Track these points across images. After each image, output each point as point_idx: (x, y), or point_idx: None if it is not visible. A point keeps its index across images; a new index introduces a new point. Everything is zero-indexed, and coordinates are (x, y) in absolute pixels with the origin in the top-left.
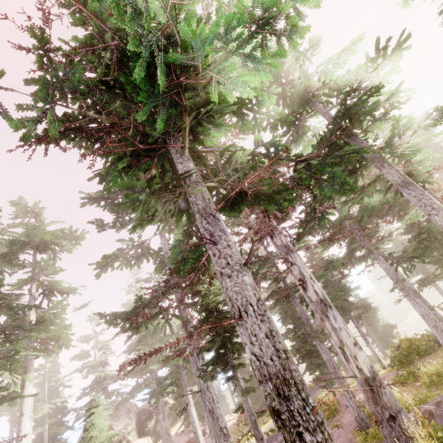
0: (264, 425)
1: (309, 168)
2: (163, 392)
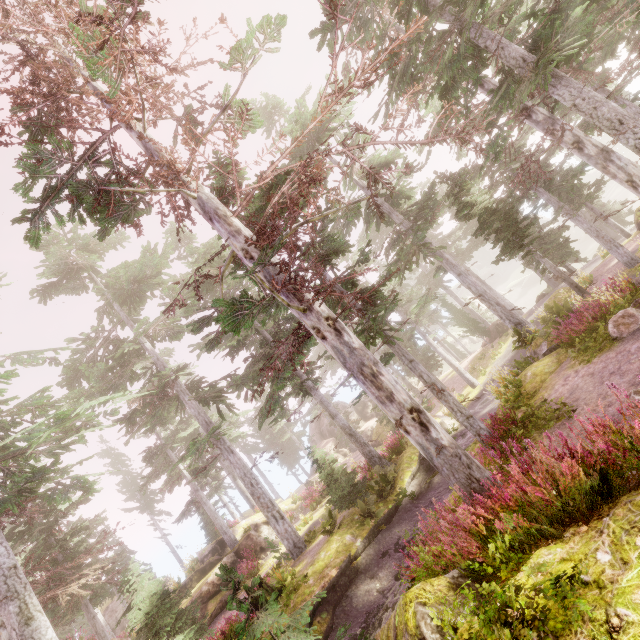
0: (506, 342)
1: (603, 5)
2: None
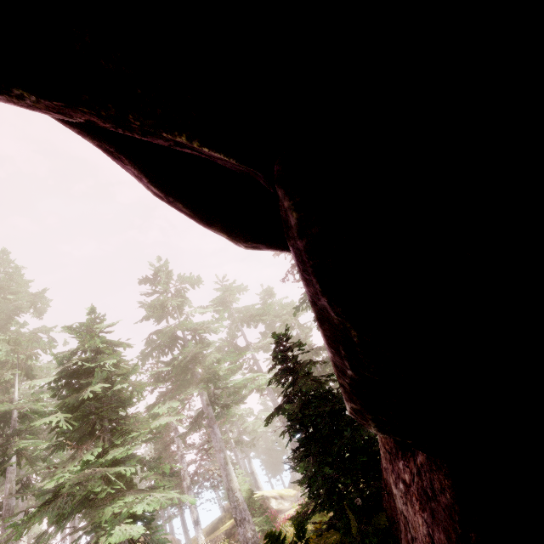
0: None
1: None
2: None
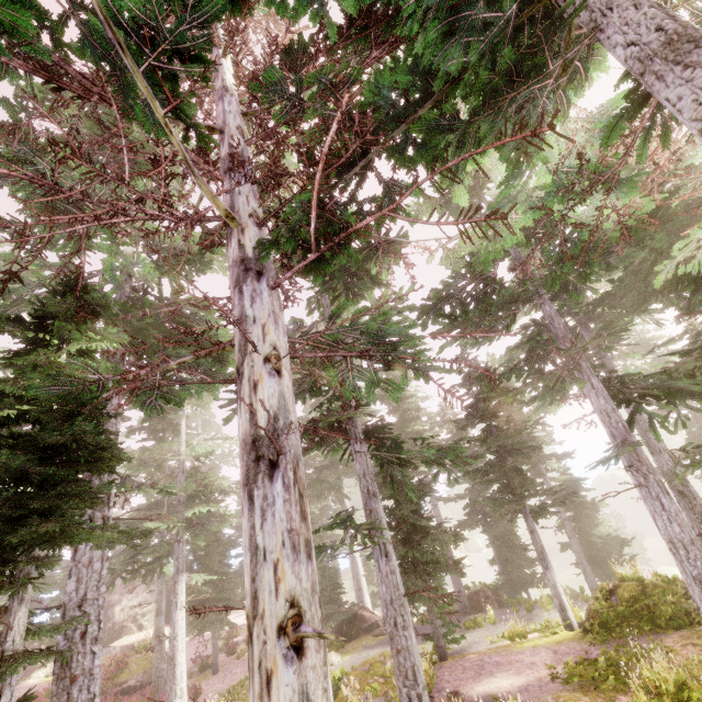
0: None
1: None
2: (139, 573)
